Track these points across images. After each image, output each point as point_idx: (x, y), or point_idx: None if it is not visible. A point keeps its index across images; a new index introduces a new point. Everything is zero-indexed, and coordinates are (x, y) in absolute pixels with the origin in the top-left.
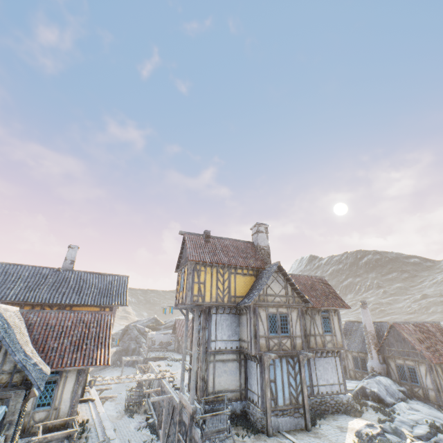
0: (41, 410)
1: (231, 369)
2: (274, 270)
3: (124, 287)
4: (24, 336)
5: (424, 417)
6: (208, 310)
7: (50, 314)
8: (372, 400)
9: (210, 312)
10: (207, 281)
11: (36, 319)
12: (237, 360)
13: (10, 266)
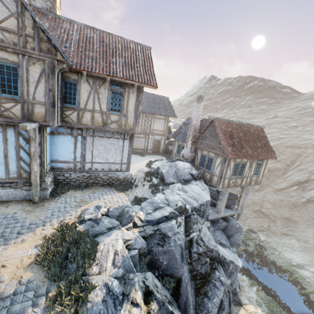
0: None
1: None
2: None
3: None
4: None
5: (180, 200)
6: None
7: None
8: (159, 178)
9: None
10: None
11: None
12: None
13: None
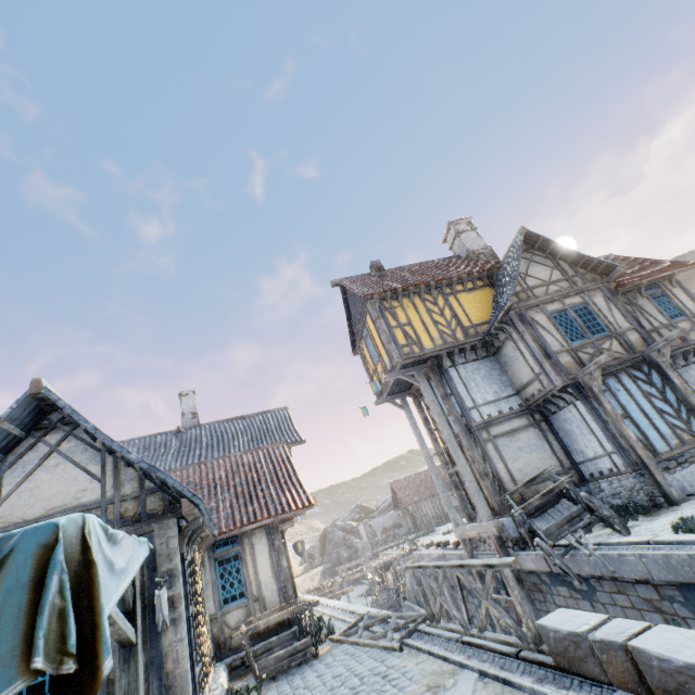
0: (233, 607)
1: (529, 443)
2: (521, 242)
3: (287, 422)
4: None
5: None
6: (436, 368)
7: (186, 471)
8: None
9: (443, 367)
10: (412, 319)
11: None
12: (533, 426)
13: None
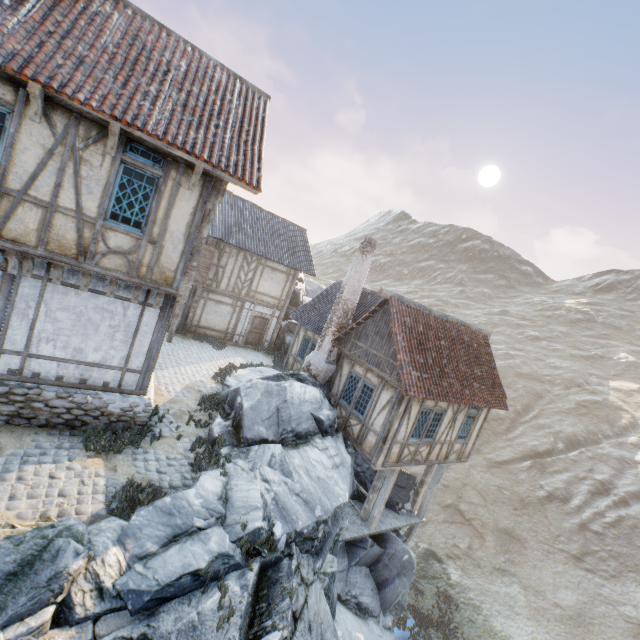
0: None
1: None
2: None
3: None
4: None
5: (263, 507)
6: None
7: None
8: (232, 419)
9: None
10: None
11: None
12: None
13: None
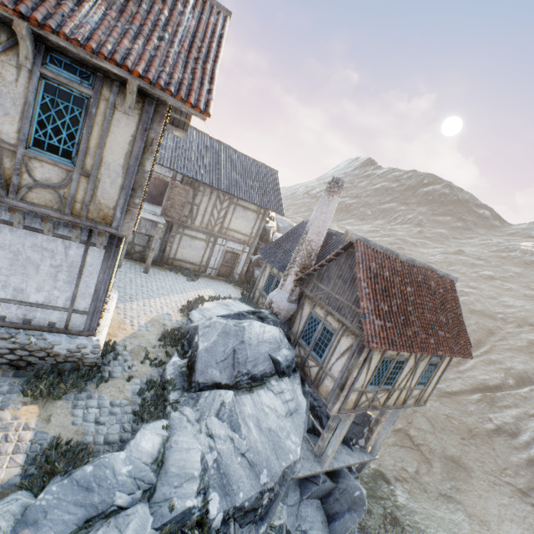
0: None
1: None
2: None
3: None
4: None
5: (199, 477)
6: None
7: None
8: (189, 358)
9: None
10: None
11: None
12: None
13: None
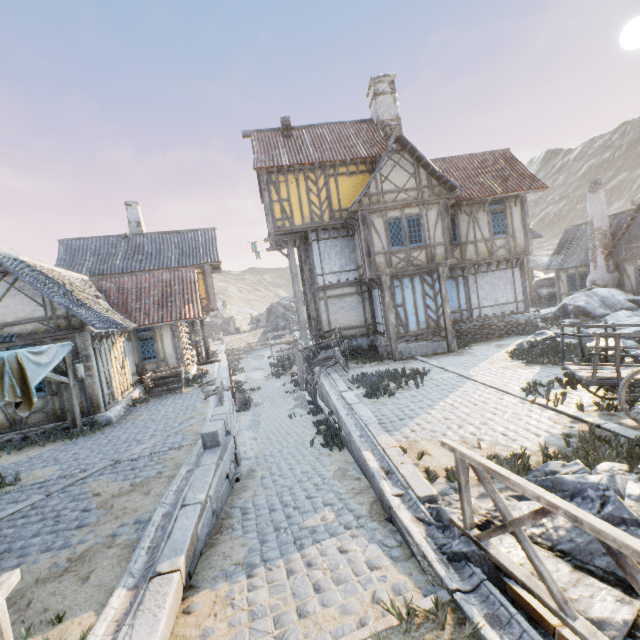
0: (150, 362)
1: (350, 305)
2: (389, 147)
3: (213, 243)
4: (92, 297)
5: None
6: (305, 239)
7: (123, 279)
8: (574, 318)
9: (308, 240)
10: (292, 196)
11: (110, 286)
12: (358, 294)
13: (72, 242)
